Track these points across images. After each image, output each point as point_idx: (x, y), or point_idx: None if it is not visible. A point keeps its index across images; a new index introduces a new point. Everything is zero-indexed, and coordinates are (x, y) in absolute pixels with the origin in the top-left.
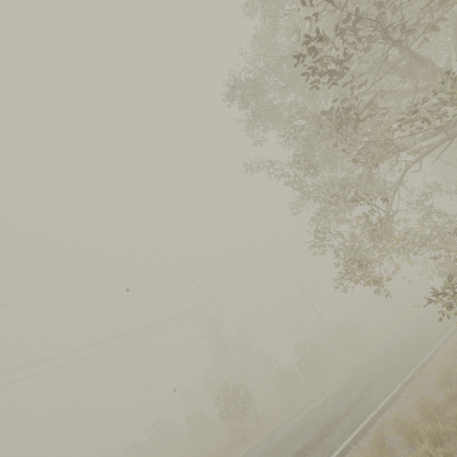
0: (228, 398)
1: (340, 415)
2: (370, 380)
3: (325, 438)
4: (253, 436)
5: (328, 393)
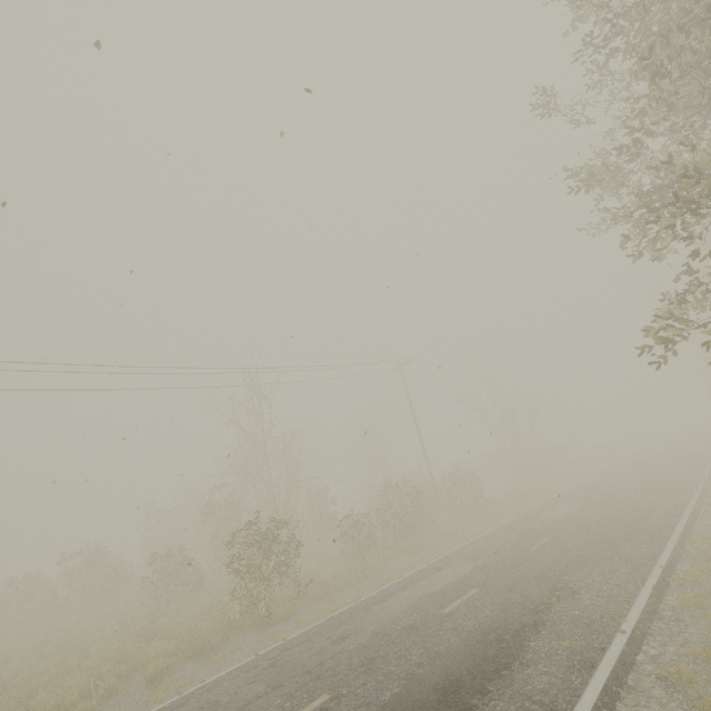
0: (255, 539)
1: (521, 623)
2: (555, 568)
3: (508, 671)
4: (285, 616)
5: (452, 570)
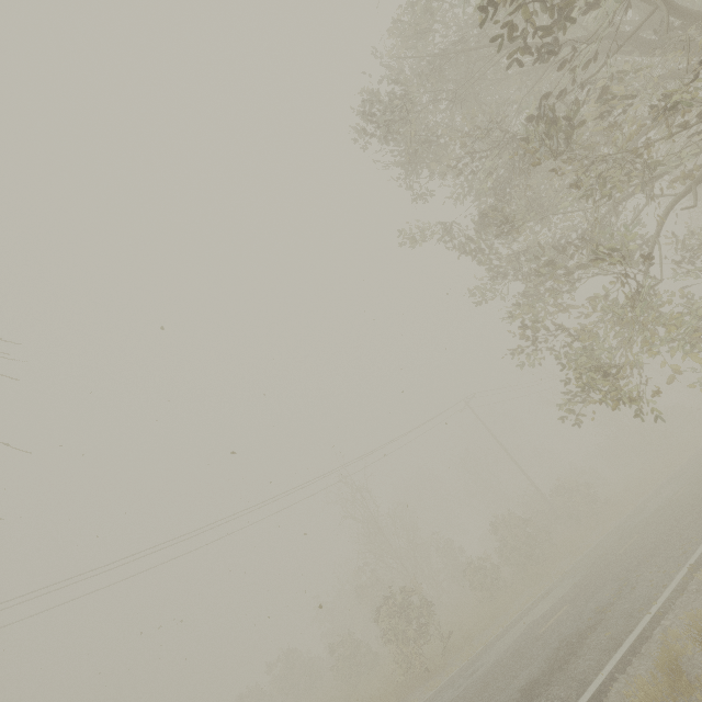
0: (393, 611)
1: (586, 626)
2: (628, 568)
3: (566, 665)
4: (439, 669)
5: (557, 592)
